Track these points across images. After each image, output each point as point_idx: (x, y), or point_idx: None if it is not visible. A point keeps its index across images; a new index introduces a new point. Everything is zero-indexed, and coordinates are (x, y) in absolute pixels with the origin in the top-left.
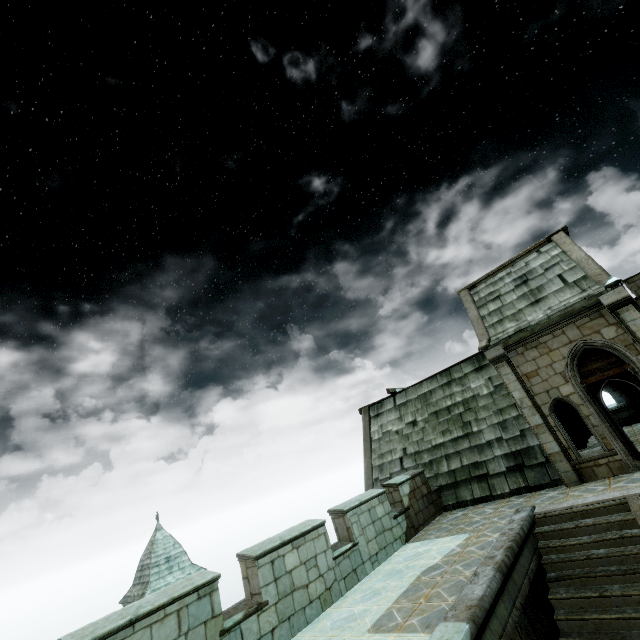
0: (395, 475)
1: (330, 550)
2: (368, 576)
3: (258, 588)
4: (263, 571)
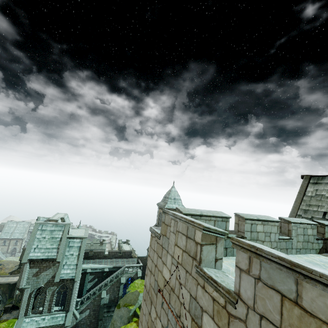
0: (315, 219)
1: (278, 234)
2: (293, 255)
3: (243, 230)
4: (247, 225)
